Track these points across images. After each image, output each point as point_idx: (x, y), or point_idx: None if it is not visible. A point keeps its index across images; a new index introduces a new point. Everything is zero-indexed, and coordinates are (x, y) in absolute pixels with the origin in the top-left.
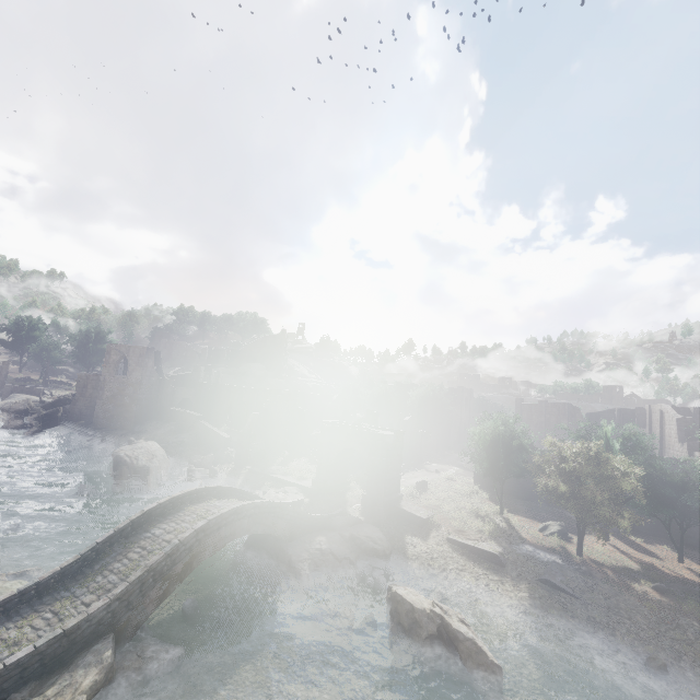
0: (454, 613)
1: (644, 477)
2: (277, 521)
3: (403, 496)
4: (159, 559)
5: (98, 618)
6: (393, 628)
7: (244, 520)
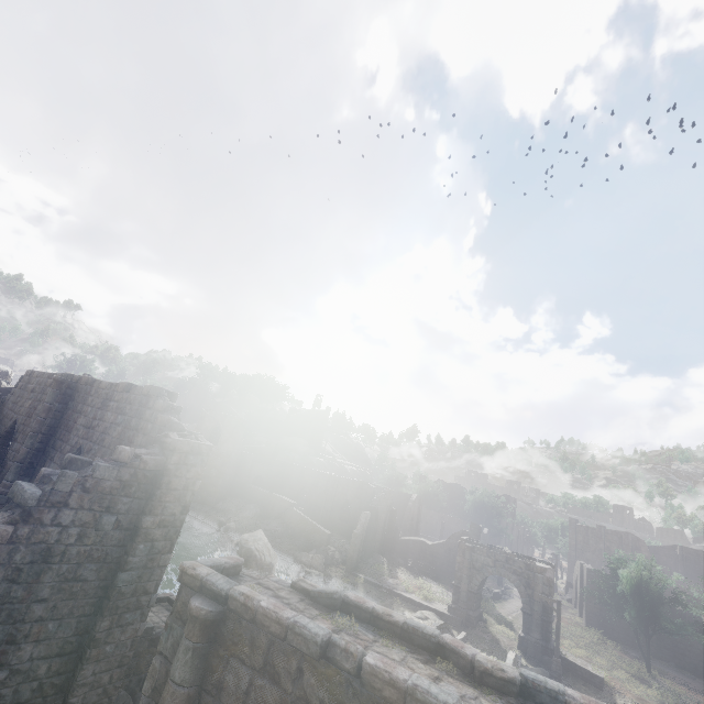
0: None
1: None
2: None
3: (554, 640)
4: None
5: None
6: None
7: None
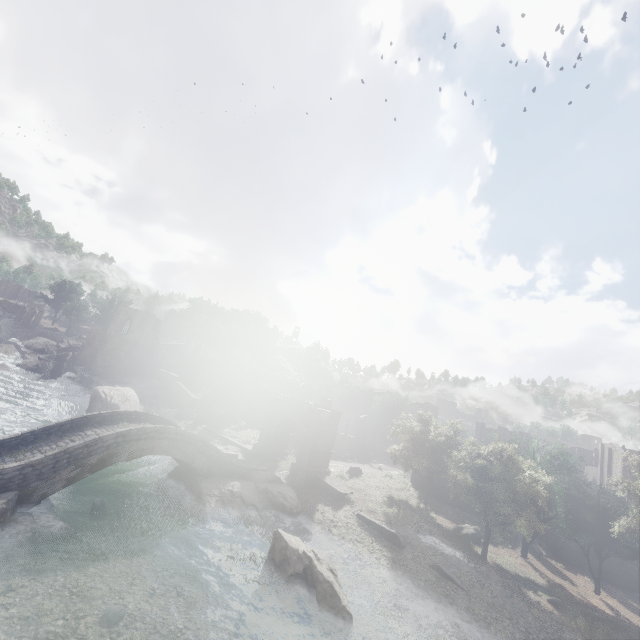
0: (327, 562)
1: (566, 496)
2: (197, 453)
3: (330, 472)
4: (77, 445)
5: (11, 475)
6: (265, 561)
7: (164, 440)
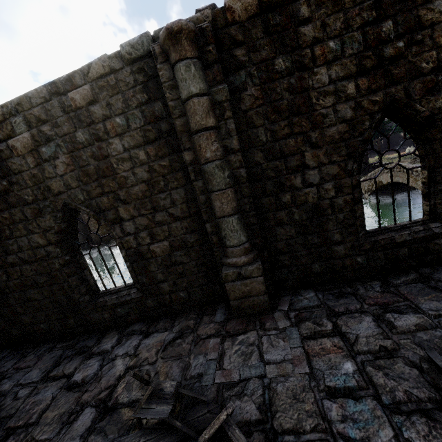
0: None
1: None
2: None
3: None
4: None
5: None
6: None
7: None
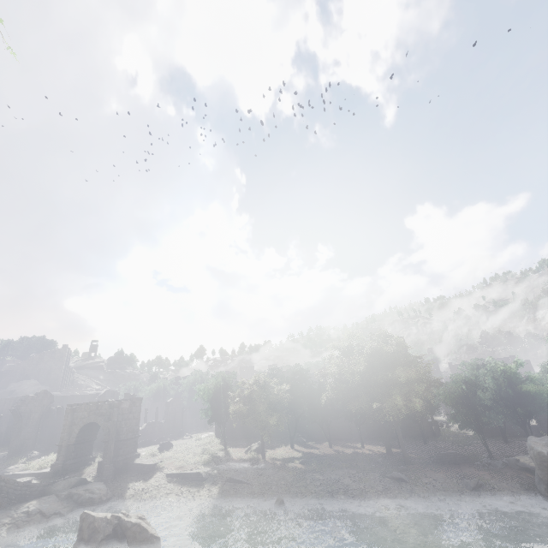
0: (136, 514)
1: (305, 396)
2: None
3: (140, 454)
4: None
5: None
6: (74, 545)
7: None
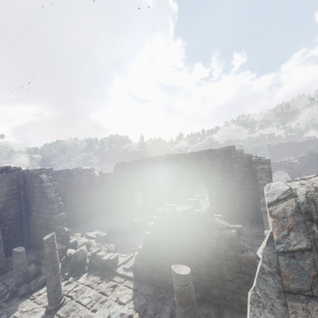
0: None
1: None
2: None
3: None
4: None
5: None
6: None
7: None
